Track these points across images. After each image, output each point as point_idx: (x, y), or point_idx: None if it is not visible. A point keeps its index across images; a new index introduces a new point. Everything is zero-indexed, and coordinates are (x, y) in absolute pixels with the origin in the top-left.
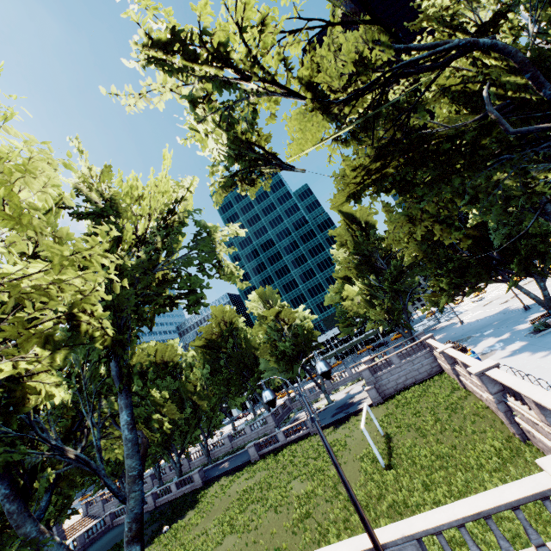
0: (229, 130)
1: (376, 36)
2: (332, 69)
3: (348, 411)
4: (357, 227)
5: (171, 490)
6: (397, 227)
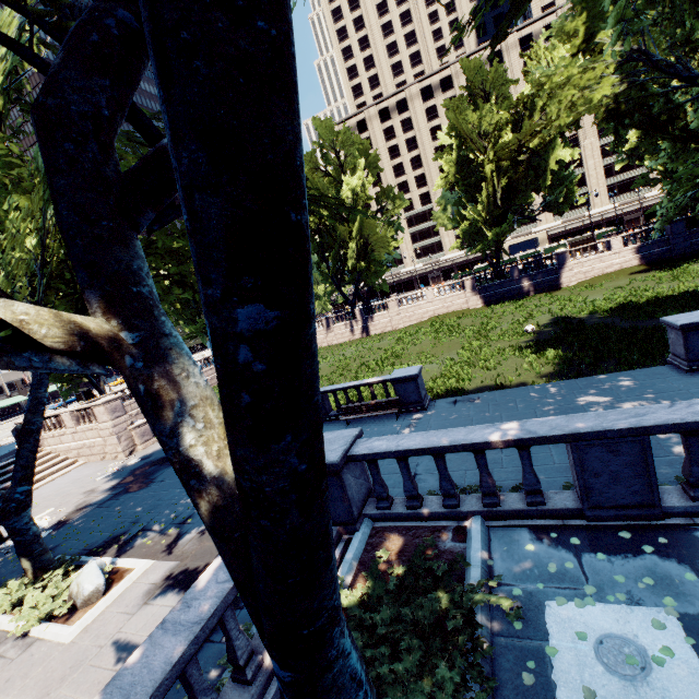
0: None
1: None
2: None
3: None
4: None
5: None
6: None
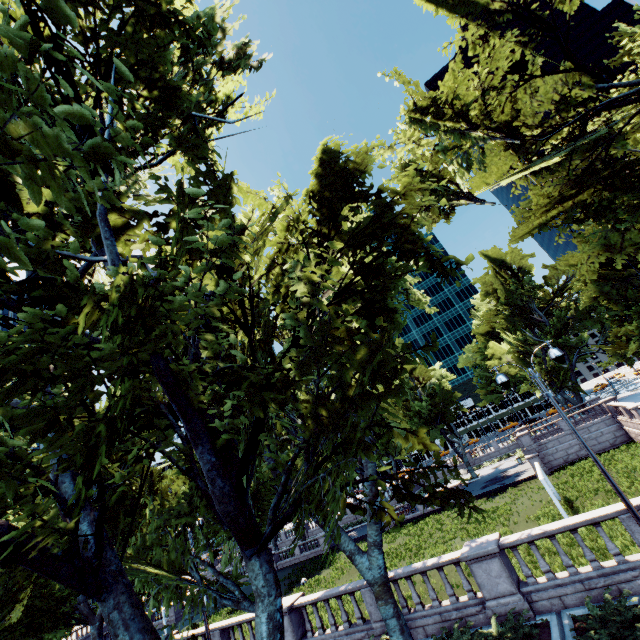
0: (468, 169)
1: (578, 79)
2: (528, 111)
3: (503, 483)
4: (507, 274)
5: (294, 553)
6: (590, 256)
